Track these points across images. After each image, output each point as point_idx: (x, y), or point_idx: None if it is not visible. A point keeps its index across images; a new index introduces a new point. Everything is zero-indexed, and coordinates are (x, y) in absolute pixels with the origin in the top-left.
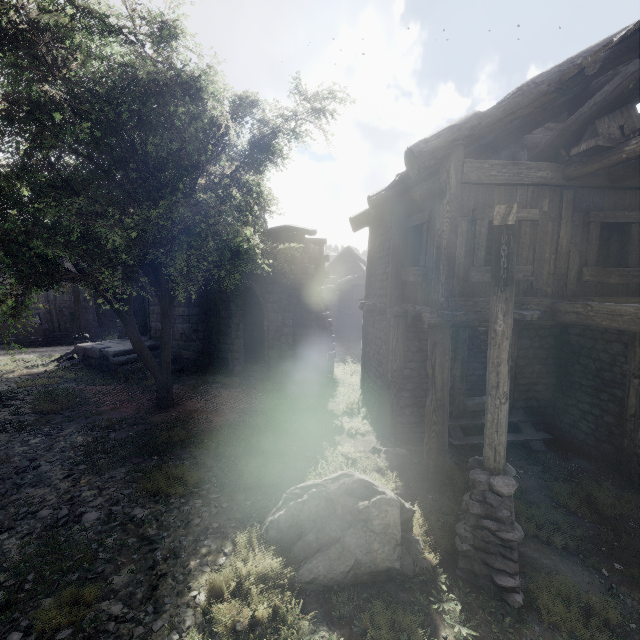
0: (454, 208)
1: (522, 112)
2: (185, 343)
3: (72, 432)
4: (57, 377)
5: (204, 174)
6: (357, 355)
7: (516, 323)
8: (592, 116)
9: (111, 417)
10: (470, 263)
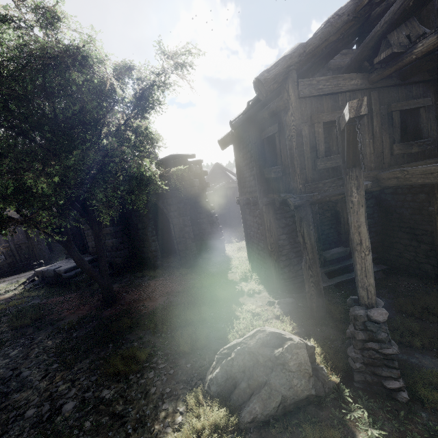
0: (297, 117)
1: (332, 38)
2: (116, 252)
3: (43, 339)
4: (24, 297)
5: (104, 126)
6: (238, 236)
7: None
8: (384, 32)
9: (71, 320)
10: (315, 156)
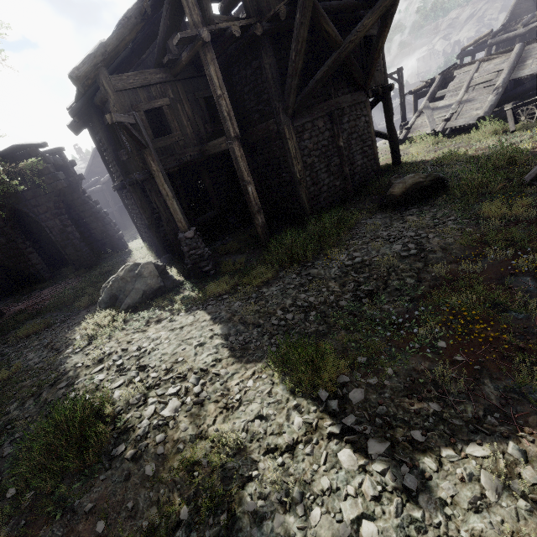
0: (119, 108)
1: (129, 38)
2: None
3: None
4: None
5: None
6: None
7: (187, 165)
8: (164, 39)
9: None
10: None
